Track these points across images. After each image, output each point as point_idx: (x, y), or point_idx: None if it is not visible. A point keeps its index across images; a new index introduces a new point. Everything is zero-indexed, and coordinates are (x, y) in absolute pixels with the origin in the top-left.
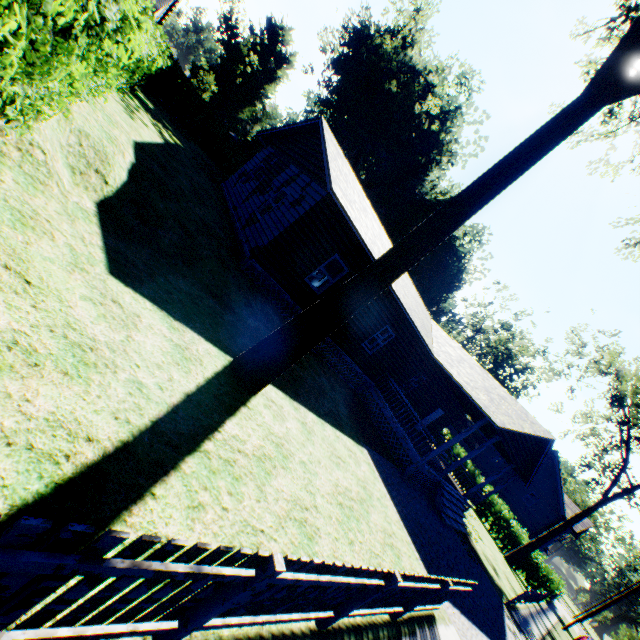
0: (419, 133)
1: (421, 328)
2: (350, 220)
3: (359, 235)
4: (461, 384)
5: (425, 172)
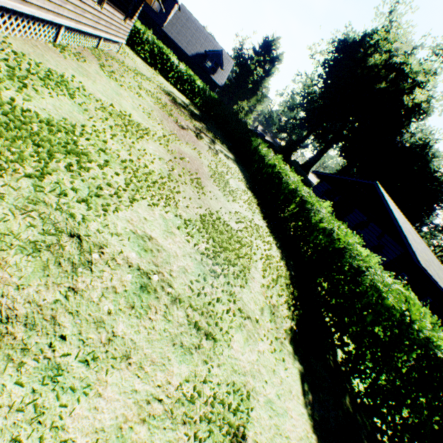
0: (401, 106)
1: None
2: (426, 271)
3: (429, 275)
4: None
5: (407, 130)
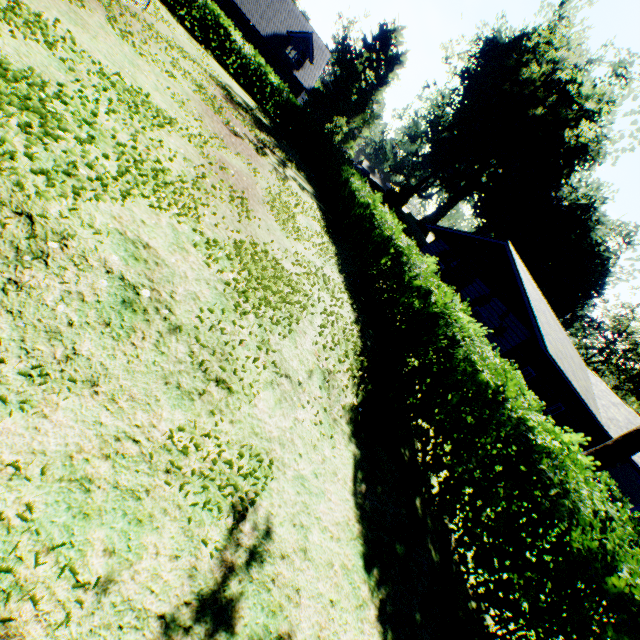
0: (562, 146)
1: (593, 406)
2: (555, 362)
3: (559, 368)
4: (636, 462)
5: (566, 181)
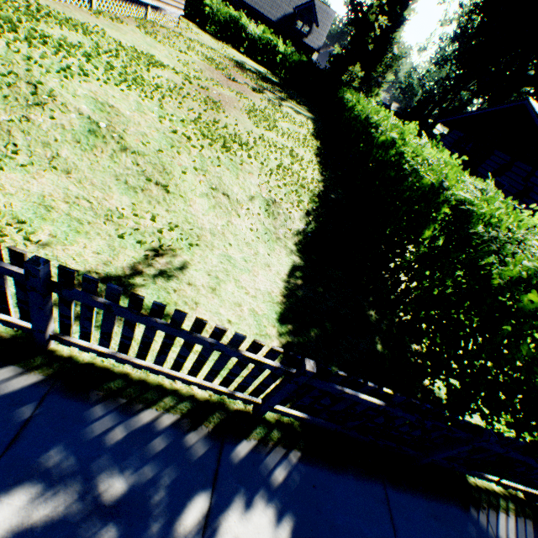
0: None
1: None
2: None
3: None
4: None
5: None
